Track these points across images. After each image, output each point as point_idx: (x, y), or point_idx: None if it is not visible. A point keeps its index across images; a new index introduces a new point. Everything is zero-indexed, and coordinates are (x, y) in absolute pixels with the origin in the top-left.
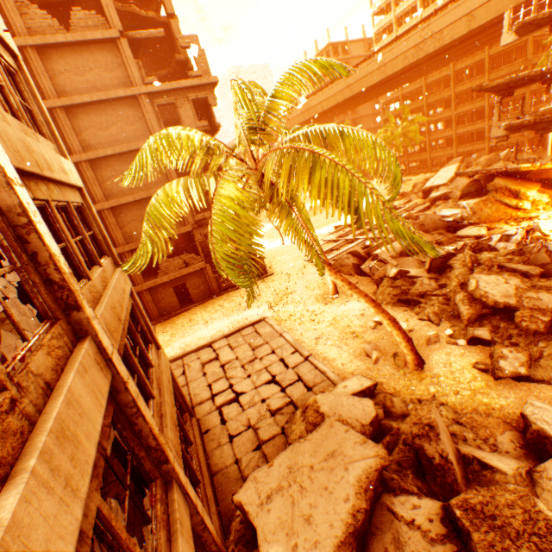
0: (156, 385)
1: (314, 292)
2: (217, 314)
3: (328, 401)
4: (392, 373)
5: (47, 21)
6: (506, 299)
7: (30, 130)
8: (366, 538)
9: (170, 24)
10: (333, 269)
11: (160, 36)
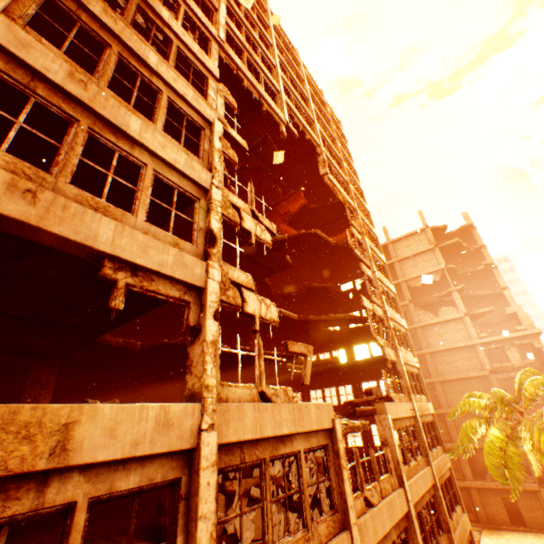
0: (454, 518)
1: None
2: None
3: None
4: None
5: (426, 315)
6: None
7: (420, 396)
8: None
9: (502, 292)
10: None
11: (490, 310)
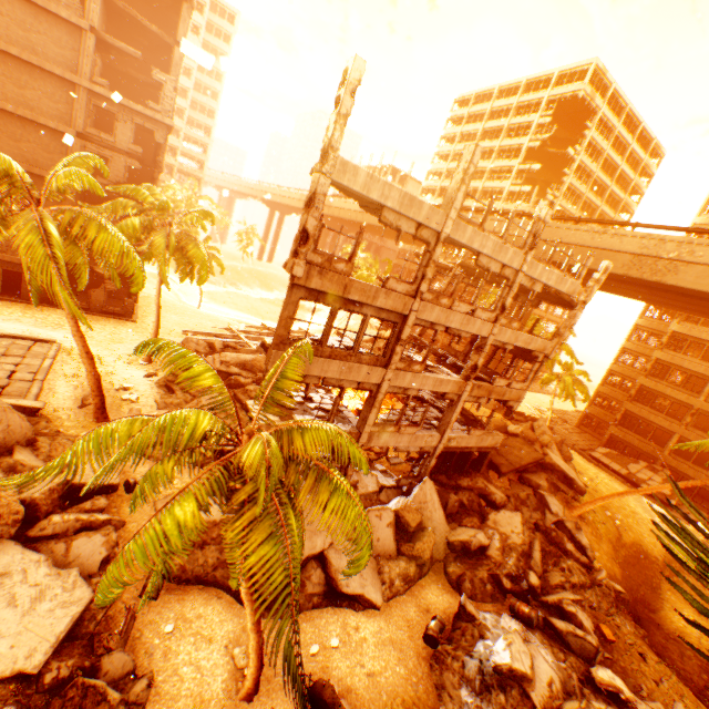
0: None
1: None
2: (30, 320)
3: None
4: (80, 417)
5: None
6: None
7: None
8: None
9: (175, 49)
10: (73, 315)
11: (136, 57)
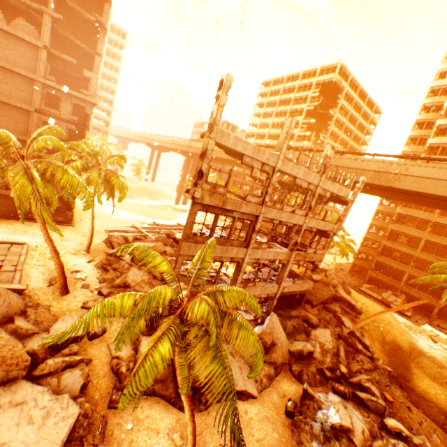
0: None
1: (80, 246)
2: (4, 229)
3: None
4: (50, 292)
5: None
6: (132, 282)
7: None
8: None
9: (95, 57)
10: (45, 226)
11: (73, 63)
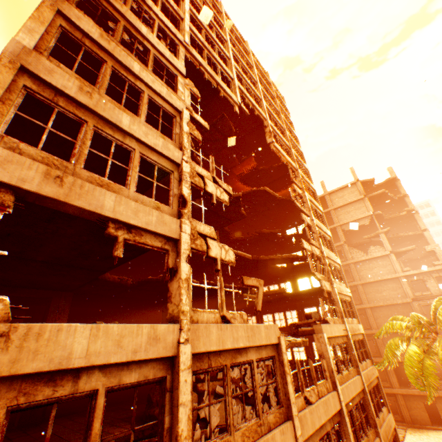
0: (381, 416)
1: None
2: None
3: None
4: None
5: (358, 253)
6: None
7: (352, 319)
8: None
9: (422, 233)
10: None
11: (412, 248)
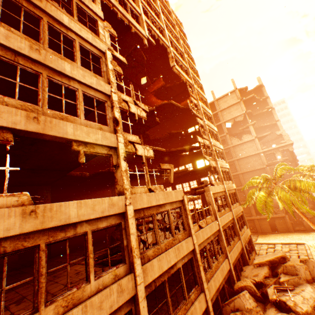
0: (242, 230)
1: None
2: (286, 238)
3: (293, 258)
4: None
5: (235, 140)
6: None
7: (228, 182)
8: (274, 268)
9: (276, 123)
10: (308, 220)
11: (268, 134)
